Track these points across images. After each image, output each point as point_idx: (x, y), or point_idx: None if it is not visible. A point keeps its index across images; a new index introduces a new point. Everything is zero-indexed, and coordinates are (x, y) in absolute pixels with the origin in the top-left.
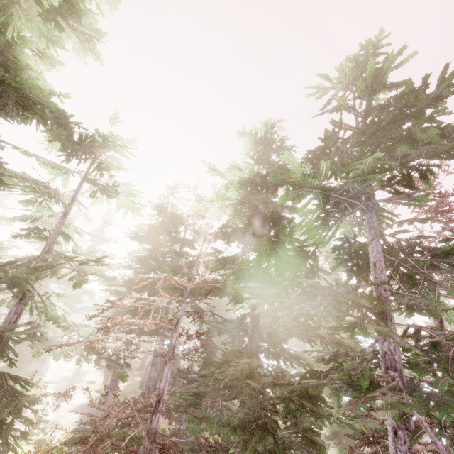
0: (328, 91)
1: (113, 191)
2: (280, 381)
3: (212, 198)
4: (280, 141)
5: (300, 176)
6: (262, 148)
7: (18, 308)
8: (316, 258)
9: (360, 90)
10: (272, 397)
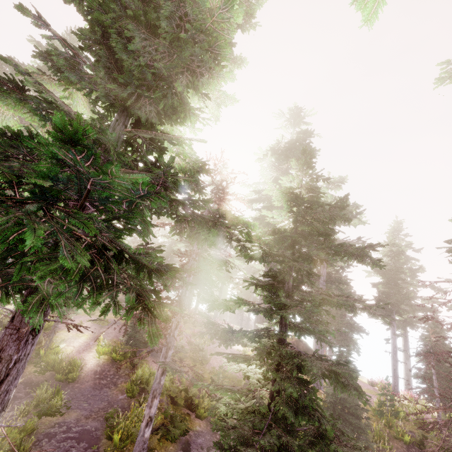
0: None
1: None
2: None
3: None
4: None
5: None
6: None
7: None
8: None
9: None
10: None
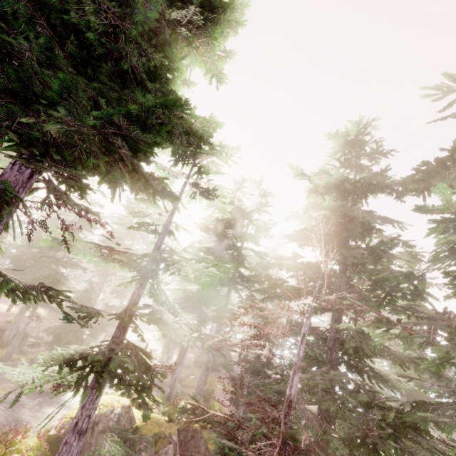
0: (453, 90)
1: (213, 195)
2: (375, 401)
3: (306, 207)
4: (376, 144)
5: (448, 208)
6: (350, 150)
7: (140, 292)
8: (423, 281)
9: None
10: (373, 418)
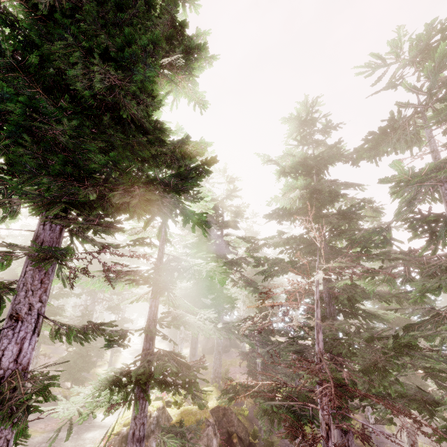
0: (379, 66)
1: (198, 198)
2: (374, 335)
3: (283, 191)
4: (326, 120)
5: (402, 176)
6: (304, 128)
7: (156, 303)
8: (389, 231)
9: (428, 71)
10: (377, 348)
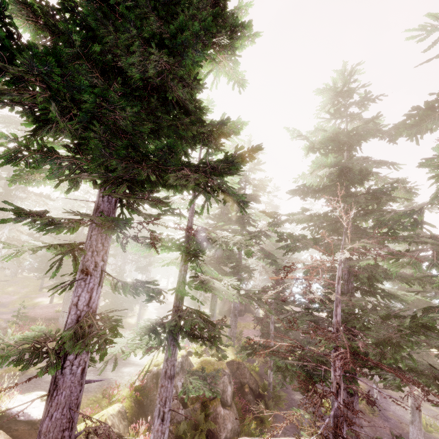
0: (436, 28)
1: None
2: (391, 314)
3: (312, 168)
4: (365, 92)
5: None
6: (339, 100)
7: (185, 268)
8: (421, 214)
9: None
10: (393, 325)
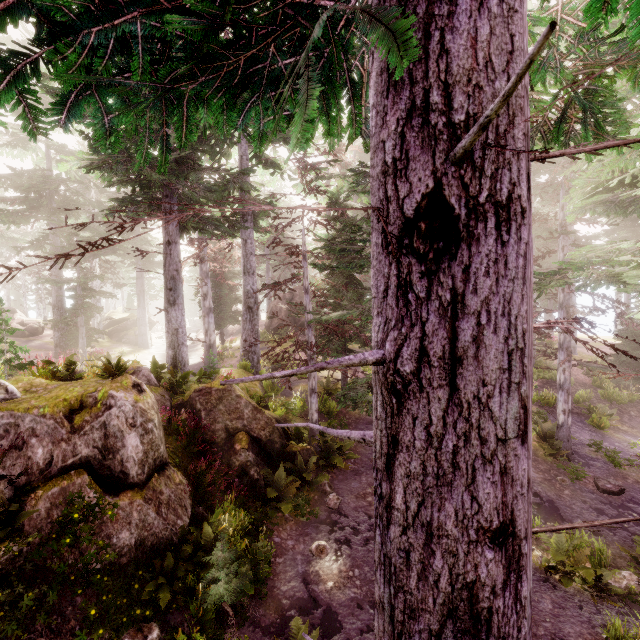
0: None
1: None
2: None
3: None
4: None
5: None
6: None
7: None
8: None
9: None
10: None
